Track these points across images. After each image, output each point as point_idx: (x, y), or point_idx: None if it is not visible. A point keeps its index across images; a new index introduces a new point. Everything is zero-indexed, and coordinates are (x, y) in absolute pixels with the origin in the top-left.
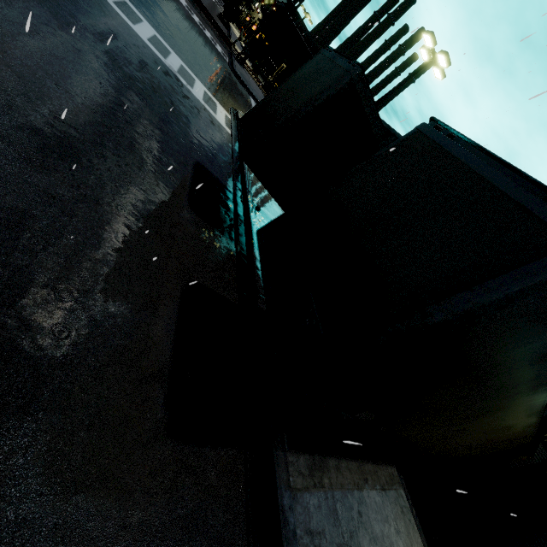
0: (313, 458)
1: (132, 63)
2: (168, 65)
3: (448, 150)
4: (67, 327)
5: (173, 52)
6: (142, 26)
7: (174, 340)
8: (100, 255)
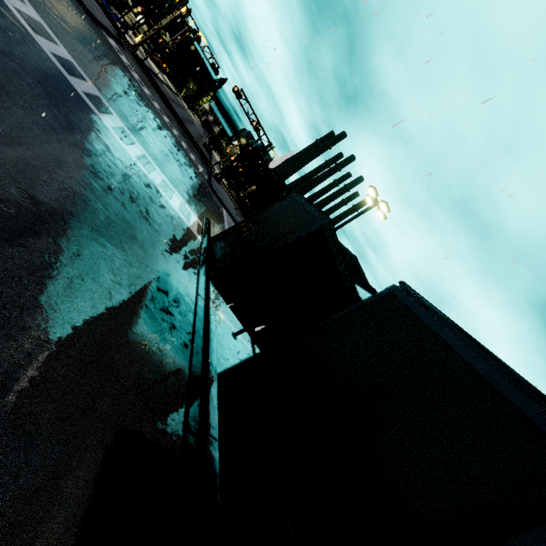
0: None
1: (115, 175)
2: (151, 179)
3: (426, 323)
4: None
5: (158, 168)
6: (133, 147)
7: (75, 545)
8: None
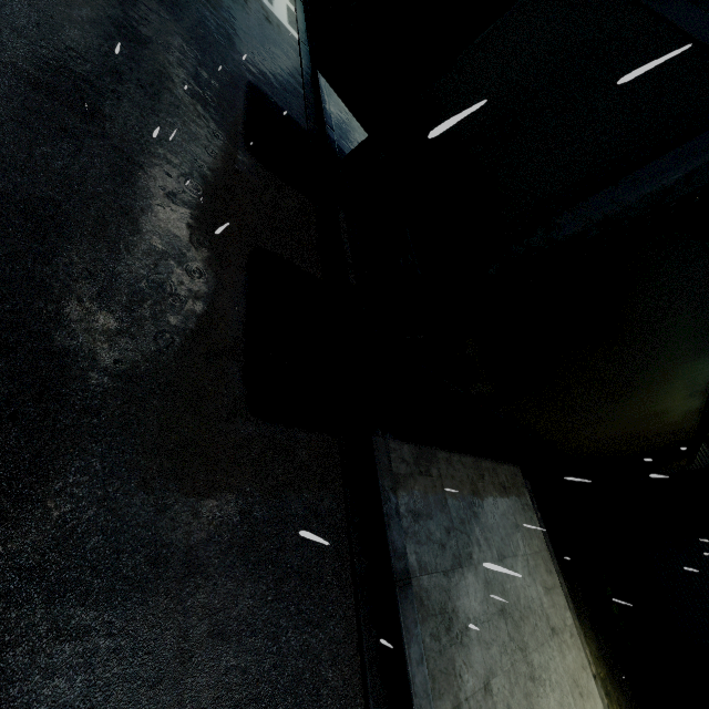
0: (419, 448)
1: None
2: None
3: None
4: (116, 292)
5: None
6: None
7: (246, 316)
8: (138, 209)
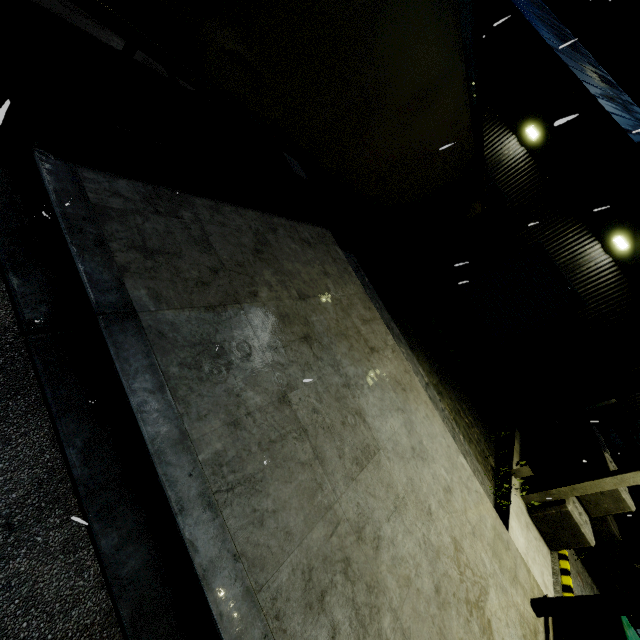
0: (154, 189)
1: None
2: None
3: None
4: None
5: None
6: None
7: None
8: None
